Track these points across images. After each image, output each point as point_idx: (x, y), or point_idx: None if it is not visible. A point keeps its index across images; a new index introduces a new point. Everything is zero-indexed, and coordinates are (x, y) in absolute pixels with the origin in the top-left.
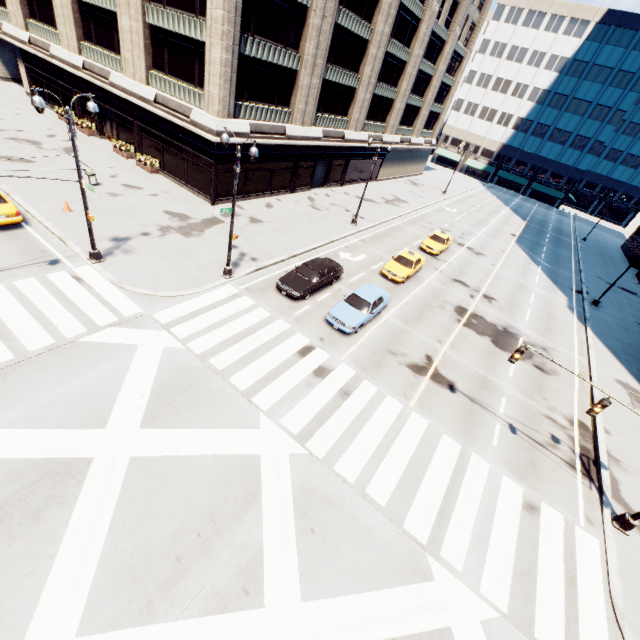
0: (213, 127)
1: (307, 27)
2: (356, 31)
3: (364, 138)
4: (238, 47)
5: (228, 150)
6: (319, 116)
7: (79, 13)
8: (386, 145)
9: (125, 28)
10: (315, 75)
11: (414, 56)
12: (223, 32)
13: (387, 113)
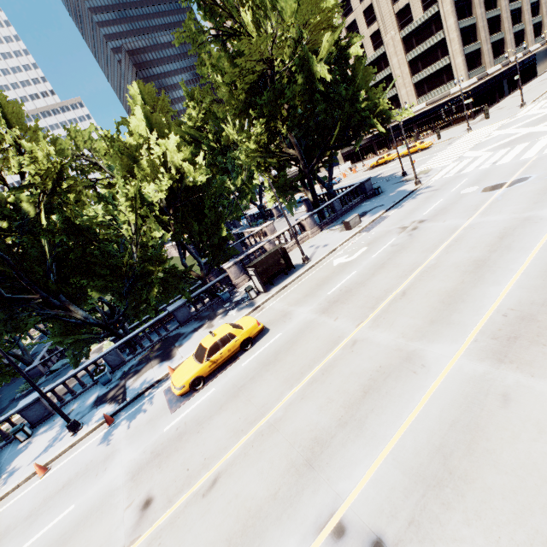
0: (466, 86)
1: (478, 30)
2: (493, 16)
3: (519, 56)
4: (463, 53)
5: (472, 93)
6: (494, 61)
7: None
8: (533, 52)
9: (403, 94)
10: (487, 44)
11: (524, 1)
12: (459, 51)
13: (522, 38)
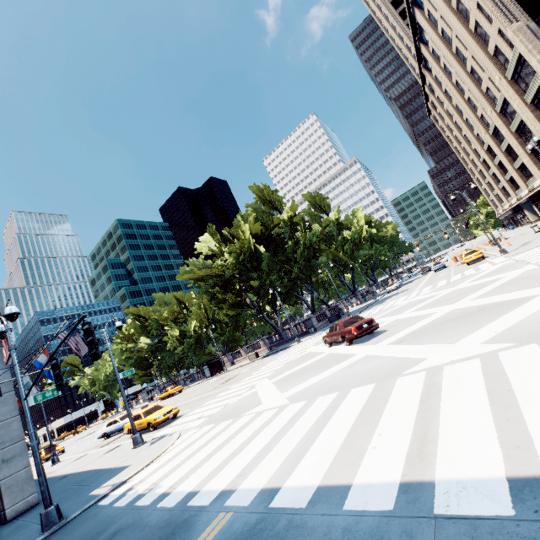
0: None
1: None
2: None
3: None
4: None
5: None
6: None
7: (534, 158)
8: None
9: None
10: None
11: None
12: None
13: None
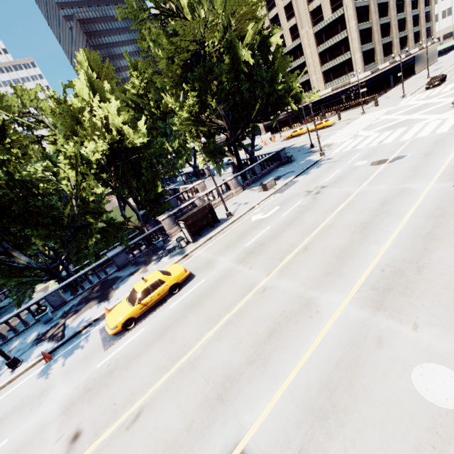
0: (362, 77)
1: (373, 33)
2: (385, 22)
3: (403, 57)
4: (361, 50)
5: (366, 83)
6: (384, 59)
7: None
8: (413, 55)
9: (314, 80)
10: (380, 45)
11: (408, 13)
12: (358, 49)
13: (406, 43)
